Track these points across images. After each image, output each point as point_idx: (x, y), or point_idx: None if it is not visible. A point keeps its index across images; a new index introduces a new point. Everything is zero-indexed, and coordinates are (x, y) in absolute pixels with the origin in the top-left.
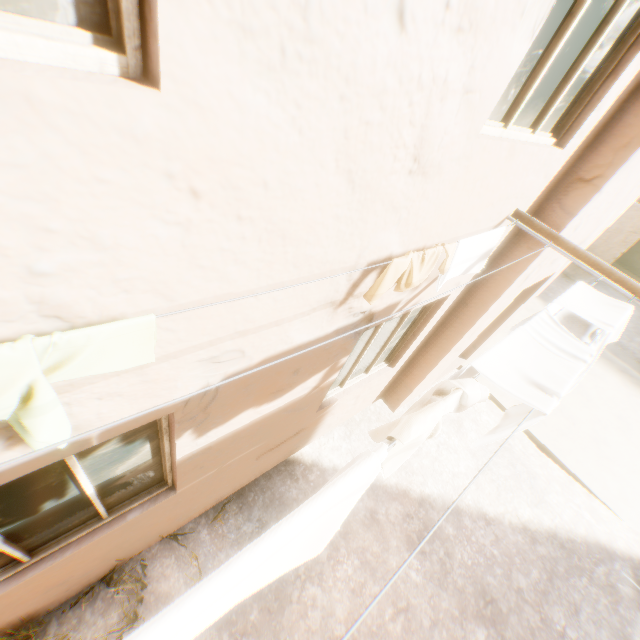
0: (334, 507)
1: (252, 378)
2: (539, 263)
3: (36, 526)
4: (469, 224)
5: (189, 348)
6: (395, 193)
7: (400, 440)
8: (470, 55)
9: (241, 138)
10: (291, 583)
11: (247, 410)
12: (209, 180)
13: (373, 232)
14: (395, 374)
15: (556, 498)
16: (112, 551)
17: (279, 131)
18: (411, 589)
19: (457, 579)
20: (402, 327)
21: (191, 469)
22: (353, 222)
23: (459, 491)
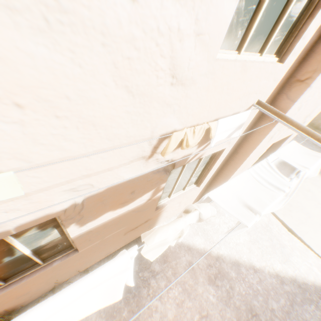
0: (106, 281)
1: (104, 197)
2: (278, 129)
3: (3, 268)
4: (226, 110)
5: (54, 185)
6: (165, 96)
7: (146, 243)
8: (192, 12)
9: (38, 73)
10: (145, 298)
11: (107, 212)
12: (26, 97)
13: (157, 118)
14: (201, 190)
15: (296, 259)
16: (50, 279)
17: (64, 67)
18: (209, 305)
19: (236, 301)
20: (200, 166)
21: (83, 241)
22: (141, 114)
23: (239, 253)
